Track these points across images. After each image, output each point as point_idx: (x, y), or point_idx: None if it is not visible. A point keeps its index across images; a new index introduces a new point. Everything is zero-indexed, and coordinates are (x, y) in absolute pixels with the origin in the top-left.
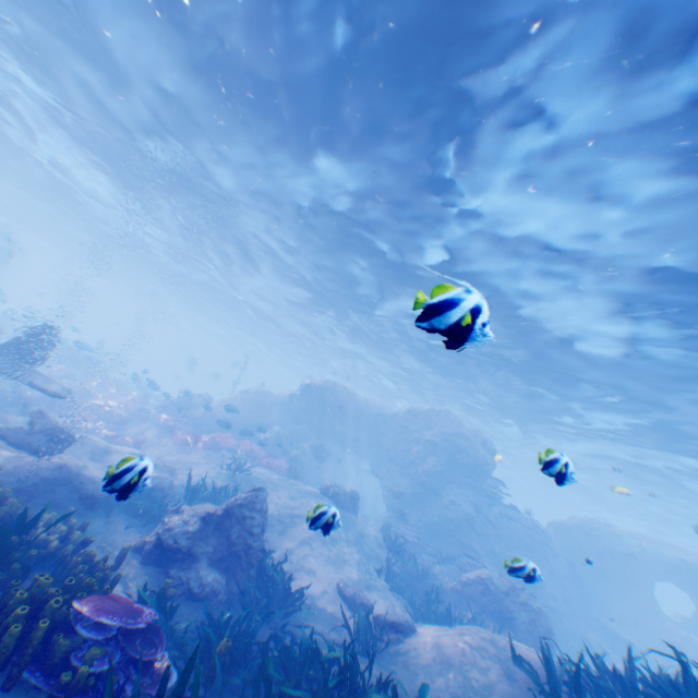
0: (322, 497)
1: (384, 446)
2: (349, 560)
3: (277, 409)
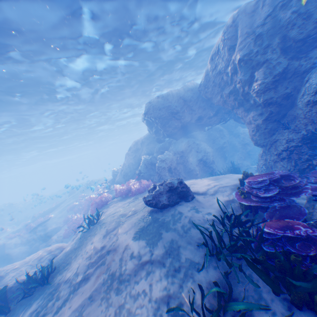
0: (143, 210)
1: (219, 104)
2: (139, 312)
3: (147, 145)
